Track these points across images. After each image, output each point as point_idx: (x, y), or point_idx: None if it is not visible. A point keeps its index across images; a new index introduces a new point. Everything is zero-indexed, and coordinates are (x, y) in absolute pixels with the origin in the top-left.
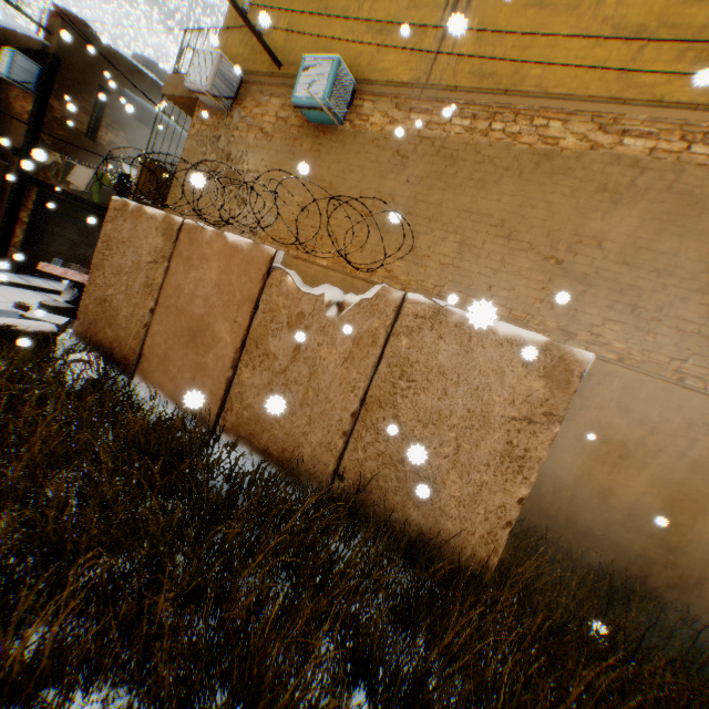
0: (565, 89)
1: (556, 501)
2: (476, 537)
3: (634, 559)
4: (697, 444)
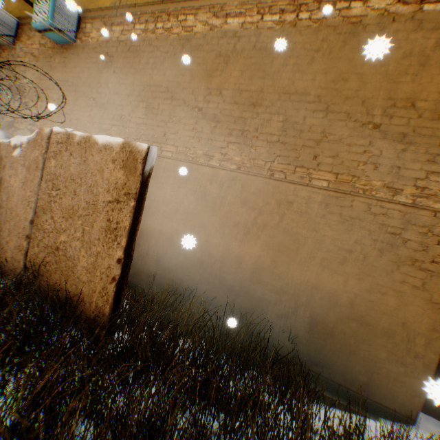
0: None
1: (213, 271)
2: (97, 293)
3: (259, 302)
4: (286, 216)
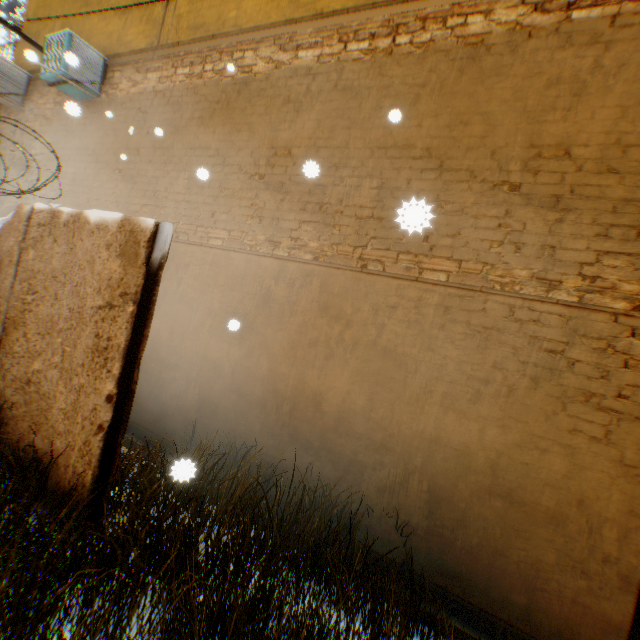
0: (254, 23)
1: (280, 417)
2: (77, 452)
3: (349, 467)
4: (386, 329)
